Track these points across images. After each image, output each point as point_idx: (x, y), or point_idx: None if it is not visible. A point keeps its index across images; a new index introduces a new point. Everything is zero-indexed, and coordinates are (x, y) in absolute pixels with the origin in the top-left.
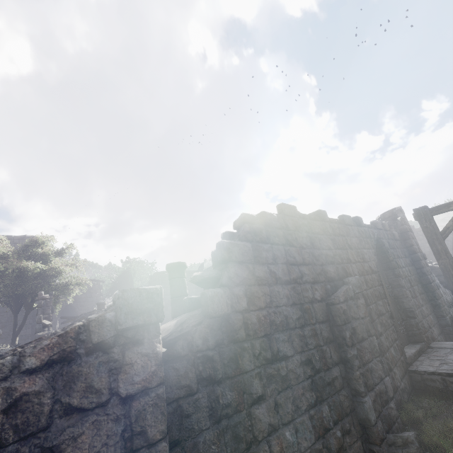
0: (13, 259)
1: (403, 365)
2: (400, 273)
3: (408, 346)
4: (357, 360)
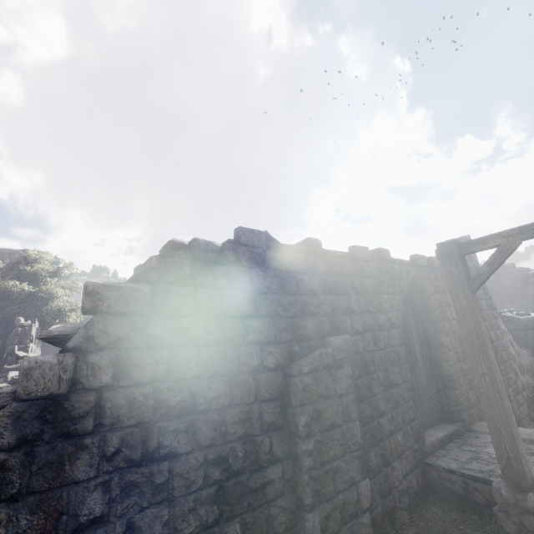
0: None
1: (415, 456)
2: (444, 327)
3: (439, 426)
4: (309, 458)
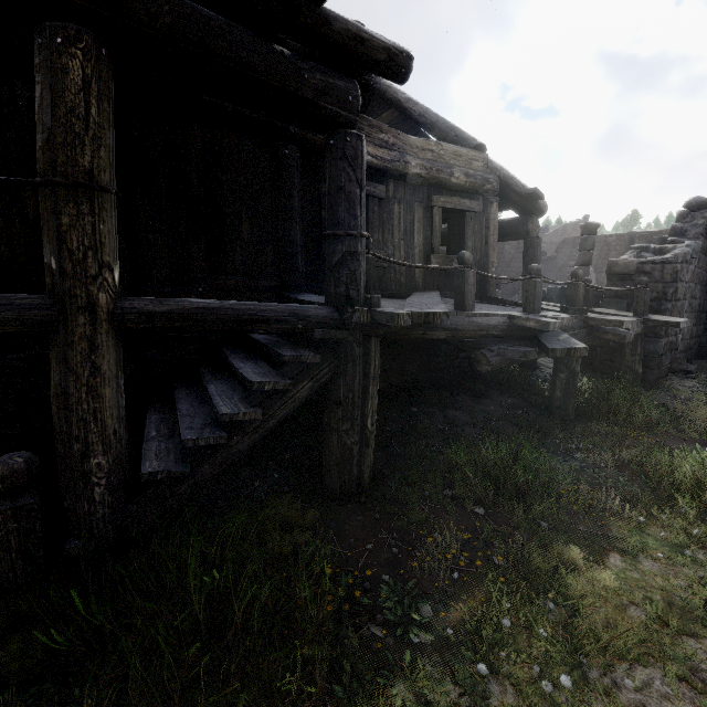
0: None
1: None
2: None
3: None
4: None
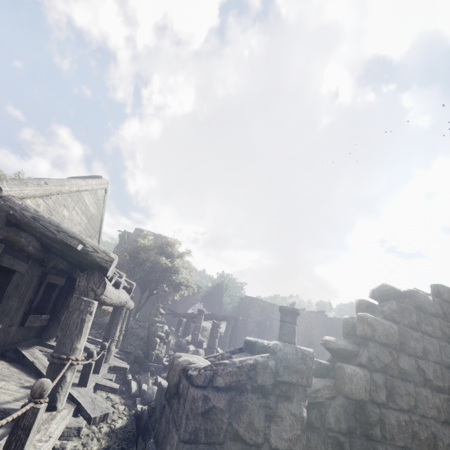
0: (152, 252)
1: None
2: None
3: None
4: None
